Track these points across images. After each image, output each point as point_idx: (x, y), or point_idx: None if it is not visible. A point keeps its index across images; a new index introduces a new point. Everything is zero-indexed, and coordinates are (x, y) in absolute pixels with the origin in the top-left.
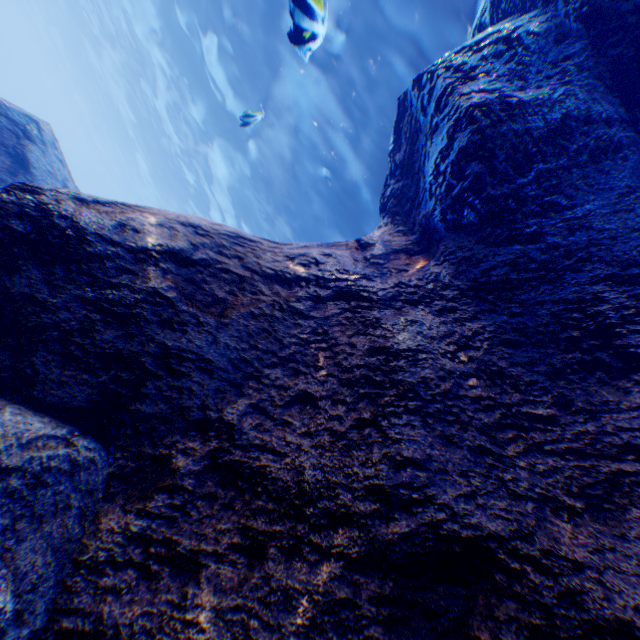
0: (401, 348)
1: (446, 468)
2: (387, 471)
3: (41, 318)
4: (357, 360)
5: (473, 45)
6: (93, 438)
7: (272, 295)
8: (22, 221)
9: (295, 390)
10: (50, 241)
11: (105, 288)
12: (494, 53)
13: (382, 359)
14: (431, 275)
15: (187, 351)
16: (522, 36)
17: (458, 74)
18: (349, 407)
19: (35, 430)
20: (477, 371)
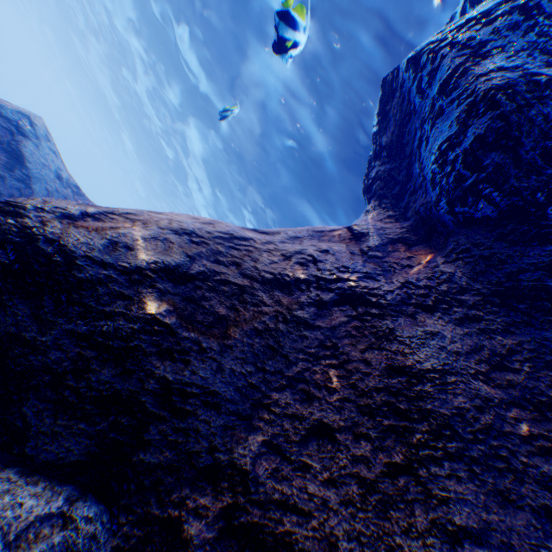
0: (424, 367)
1: (510, 540)
2: (439, 547)
3: (29, 360)
4: (374, 381)
5: (481, 17)
6: (93, 497)
7: (273, 304)
8: (3, 249)
9: (309, 420)
10: (35, 270)
11: (98, 318)
12: (509, 25)
13: (403, 381)
14: (443, 275)
15: (190, 385)
16: (544, 4)
17: (466, 51)
18: (374, 444)
19: (24, 514)
20: (520, 399)
